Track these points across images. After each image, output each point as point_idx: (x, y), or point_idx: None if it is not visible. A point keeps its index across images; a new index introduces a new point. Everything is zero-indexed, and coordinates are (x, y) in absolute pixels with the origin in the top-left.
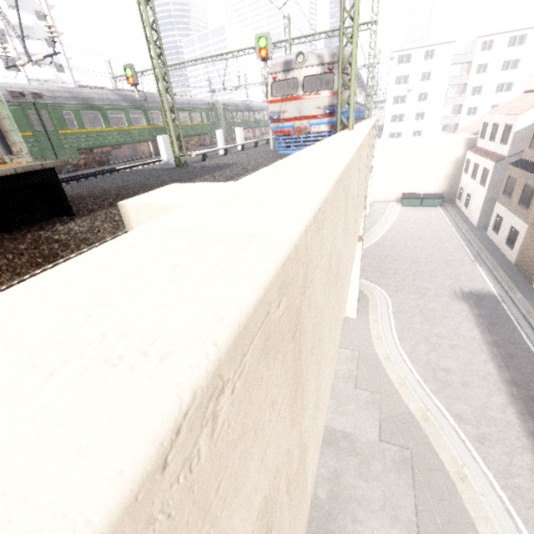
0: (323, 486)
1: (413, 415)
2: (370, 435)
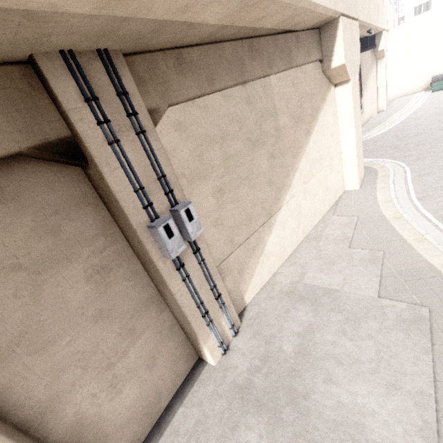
0: (291, 339)
1: (436, 270)
2: (363, 291)
